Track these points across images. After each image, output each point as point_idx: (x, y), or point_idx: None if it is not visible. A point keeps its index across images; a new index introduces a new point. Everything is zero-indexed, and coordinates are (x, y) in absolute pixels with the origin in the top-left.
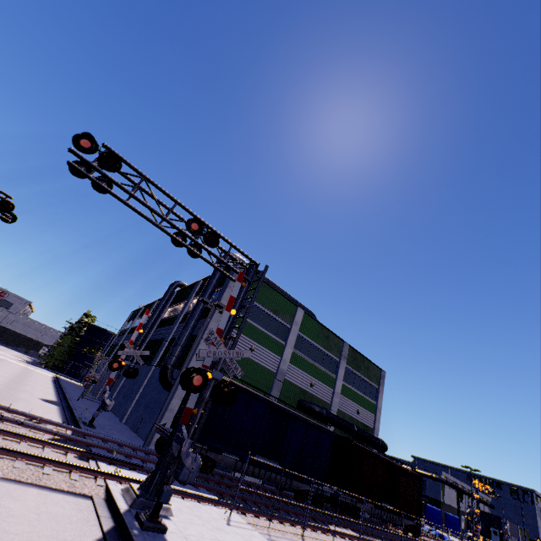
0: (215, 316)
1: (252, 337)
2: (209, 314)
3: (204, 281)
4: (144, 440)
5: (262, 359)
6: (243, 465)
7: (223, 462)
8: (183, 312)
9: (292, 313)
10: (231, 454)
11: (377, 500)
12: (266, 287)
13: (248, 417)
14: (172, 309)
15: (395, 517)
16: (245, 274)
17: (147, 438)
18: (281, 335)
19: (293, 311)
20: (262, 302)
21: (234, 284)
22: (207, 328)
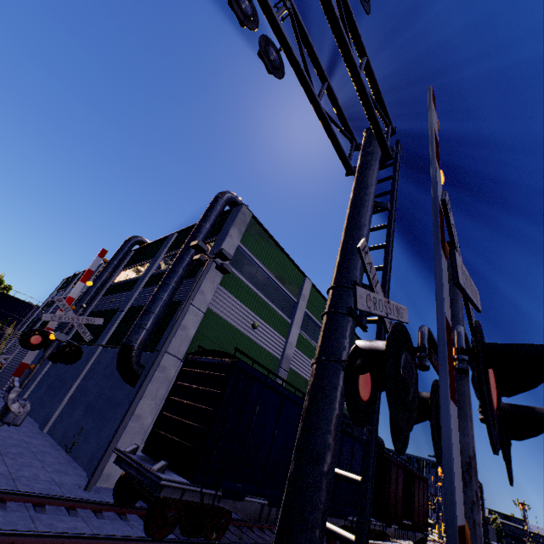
0: (210, 274)
1: (254, 310)
2: (204, 267)
3: (181, 234)
4: (86, 469)
5: (265, 341)
6: (271, 510)
7: (244, 513)
8: (149, 273)
9: (299, 284)
10: (256, 496)
11: (400, 517)
12: (273, 246)
13: (279, 429)
14: (127, 272)
15: (411, 534)
16: (368, 144)
17: (94, 472)
18: (286, 310)
19: (300, 282)
20: (267, 264)
21: (430, 107)
22: (198, 290)
